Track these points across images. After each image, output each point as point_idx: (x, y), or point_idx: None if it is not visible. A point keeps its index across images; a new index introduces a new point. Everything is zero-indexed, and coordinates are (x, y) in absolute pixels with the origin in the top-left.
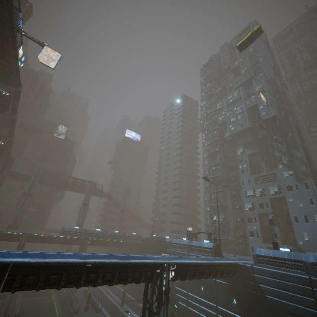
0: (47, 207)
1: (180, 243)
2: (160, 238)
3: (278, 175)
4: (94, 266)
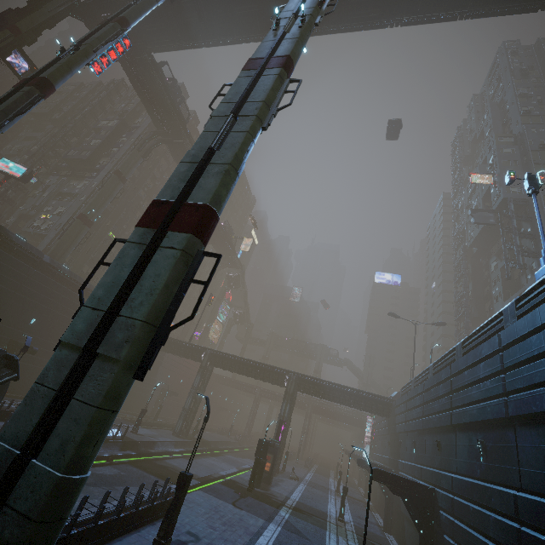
0: None
1: None
2: None
3: None
4: (242, 361)
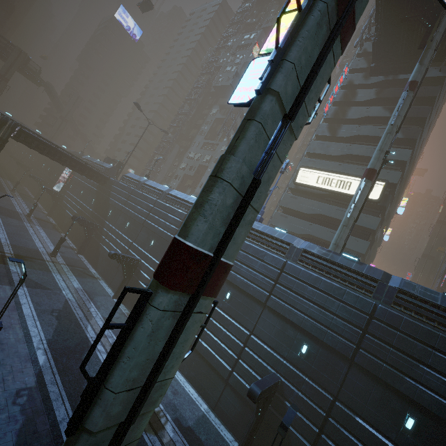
0: None
1: (90, 160)
2: (80, 154)
3: (219, 147)
4: None
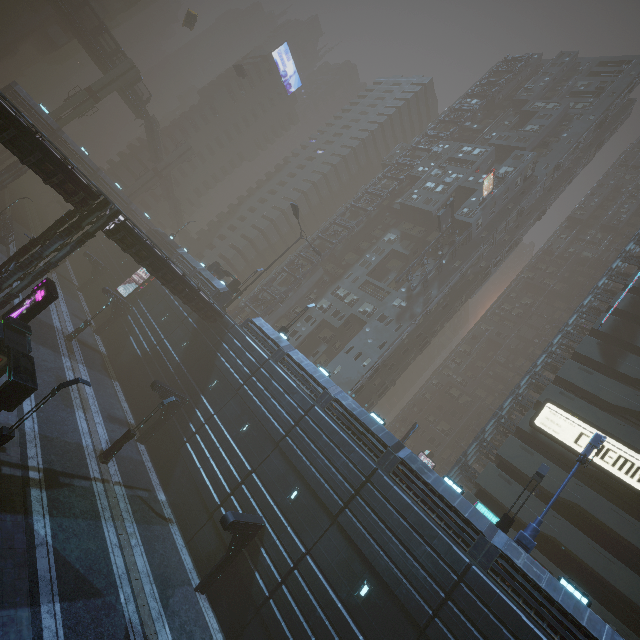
0: (11, 30)
1: (190, 263)
2: (173, 242)
3: (390, 297)
4: None
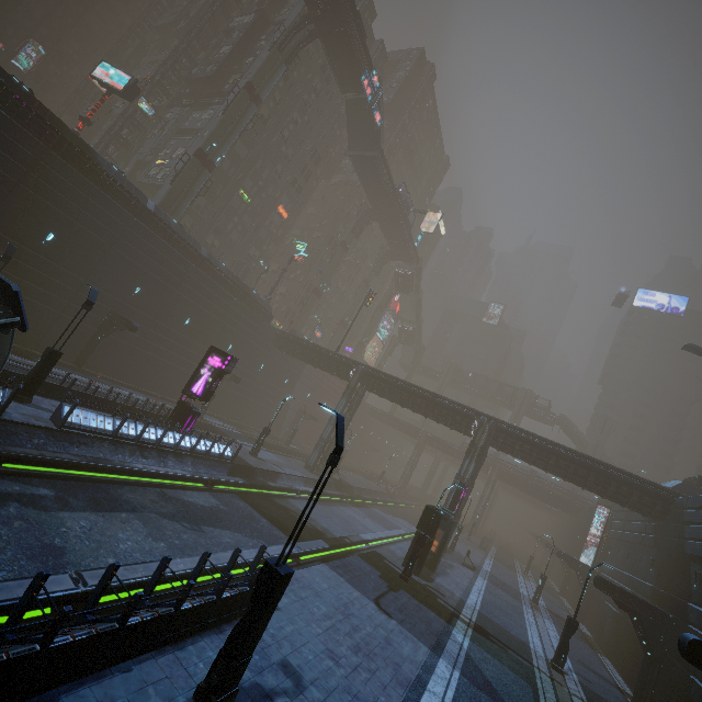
0: None
1: None
2: None
3: None
4: (408, 388)
